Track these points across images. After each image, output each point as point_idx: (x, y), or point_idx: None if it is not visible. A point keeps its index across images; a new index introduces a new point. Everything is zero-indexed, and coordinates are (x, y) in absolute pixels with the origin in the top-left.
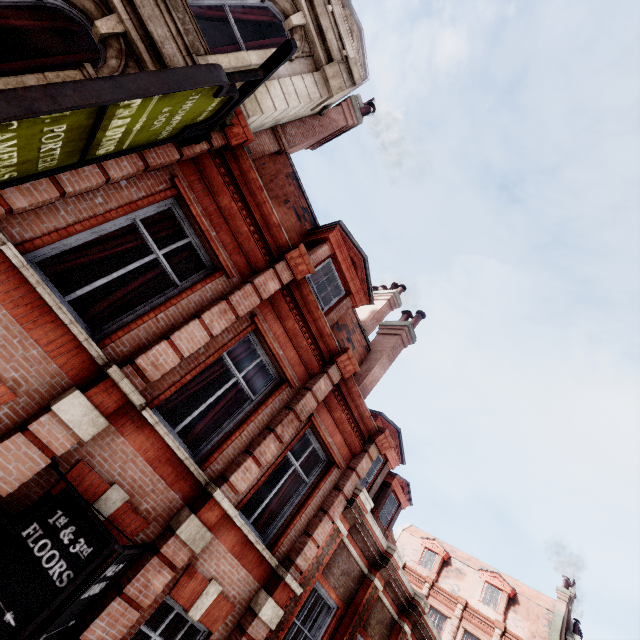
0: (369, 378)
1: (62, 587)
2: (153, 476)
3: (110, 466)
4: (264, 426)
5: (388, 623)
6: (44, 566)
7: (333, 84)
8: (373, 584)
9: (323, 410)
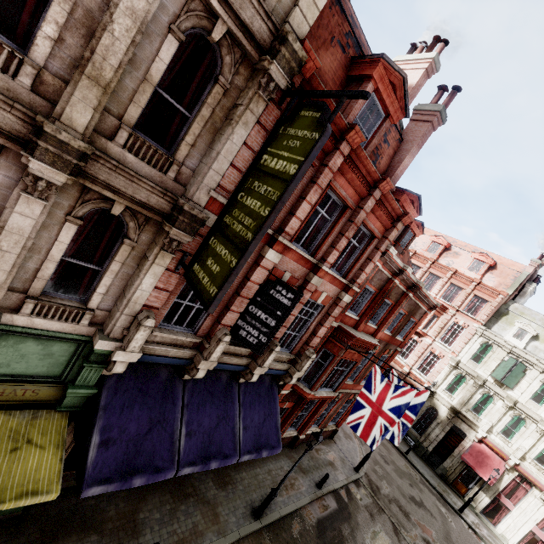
0: (400, 169)
1: (289, 306)
2: (297, 265)
3: (283, 266)
4: (338, 233)
5: (400, 293)
6: (281, 301)
7: None
8: (394, 282)
9: (369, 213)
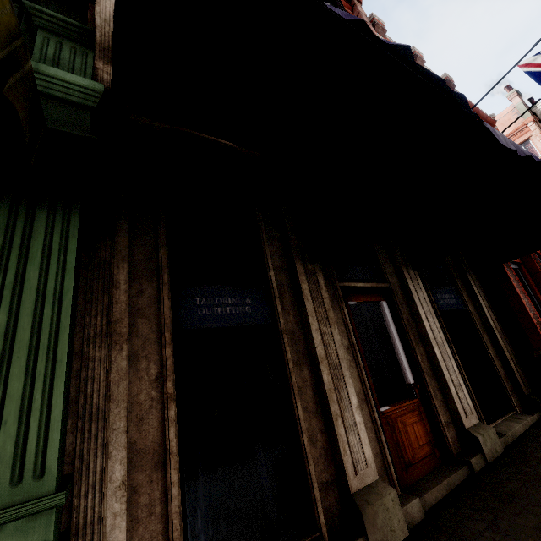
0: None
1: None
2: None
3: None
4: None
5: None
6: None
7: None
8: None
9: None
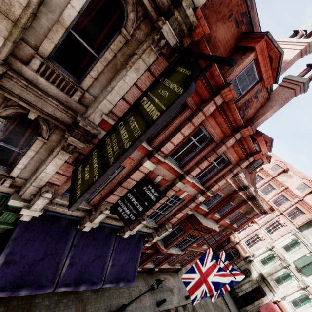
0: (262, 118)
1: (154, 200)
2: (168, 172)
3: (157, 171)
4: (203, 156)
5: (242, 200)
6: (149, 196)
7: None
8: (238, 193)
9: (229, 147)
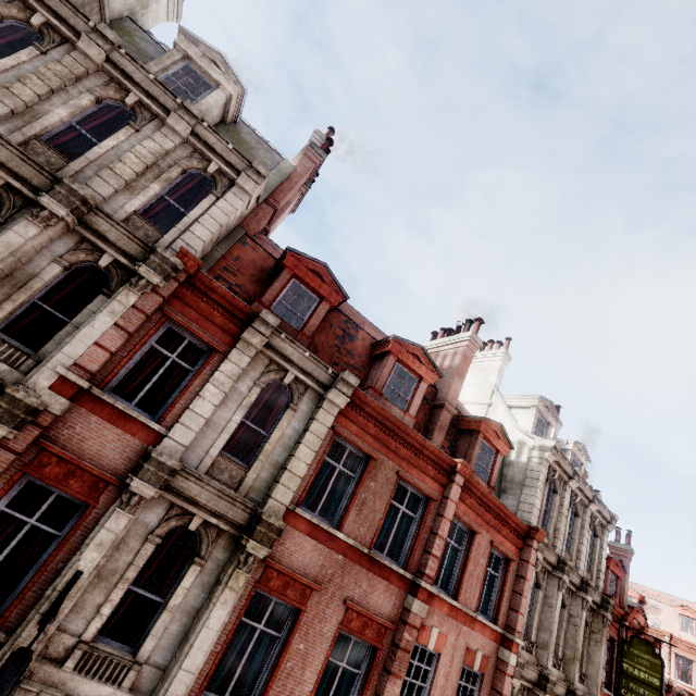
0: (625, 594)
1: None
2: None
3: None
4: None
5: None
6: None
7: (610, 529)
8: None
9: None
